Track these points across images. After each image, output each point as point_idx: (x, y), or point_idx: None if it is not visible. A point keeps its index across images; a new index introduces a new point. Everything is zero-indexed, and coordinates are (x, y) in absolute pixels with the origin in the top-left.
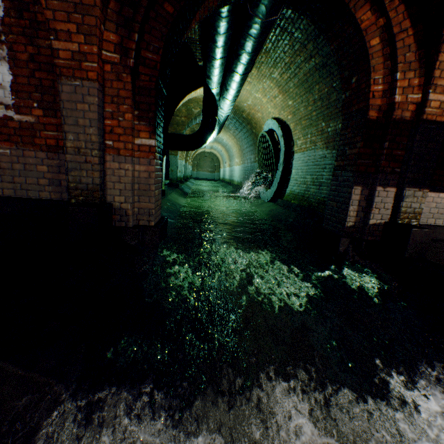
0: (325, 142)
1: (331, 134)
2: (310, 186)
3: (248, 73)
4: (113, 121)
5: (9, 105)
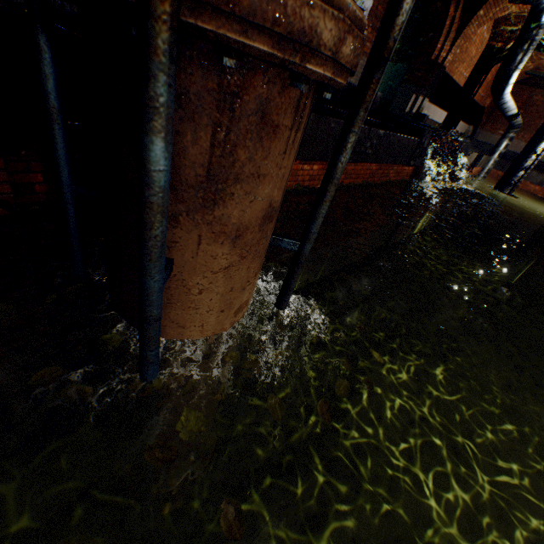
0: None
1: None
2: None
3: None
4: None
5: None
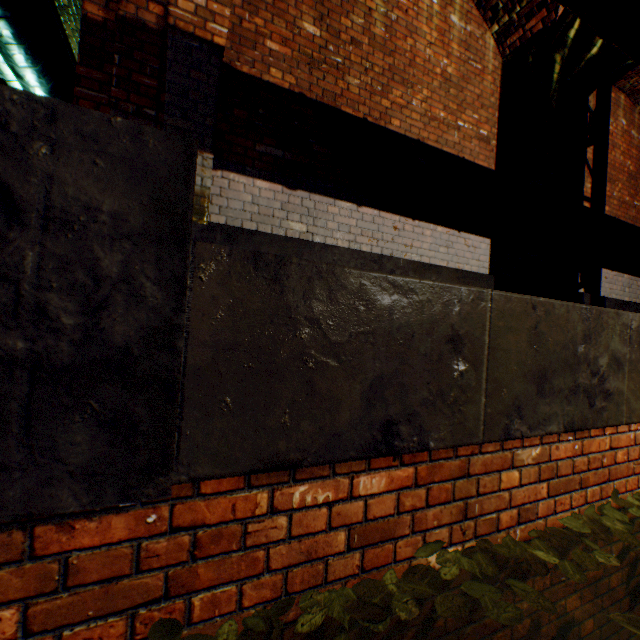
0: None
1: None
2: None
3: (5, 17)
4: None
5: None
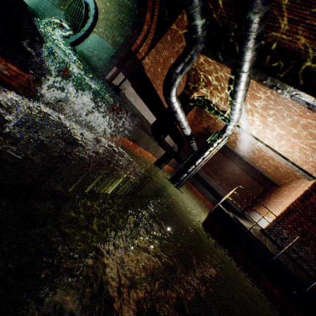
0: (113, 43)
1: (117, 42)
2: (95, 56)
3: None
4: None
5: None
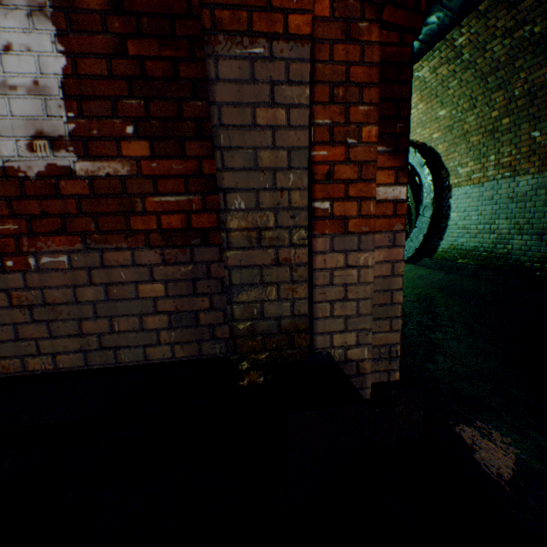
0: None
1: None
2: (510, 236)
3: (414, 63)
4: (332, 149)
5: (59, 136)
